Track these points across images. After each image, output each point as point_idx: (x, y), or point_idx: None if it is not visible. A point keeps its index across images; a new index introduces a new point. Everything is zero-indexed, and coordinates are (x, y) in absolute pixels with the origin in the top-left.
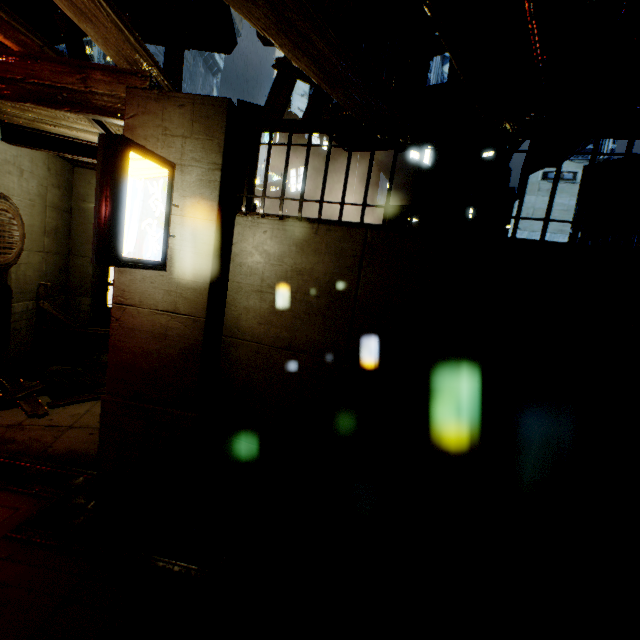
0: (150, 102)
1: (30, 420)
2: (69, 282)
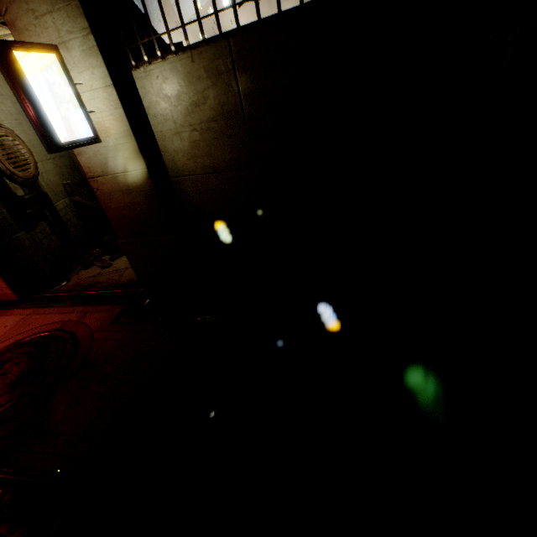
0: None
1: (104, 270)
2: (82, 176)
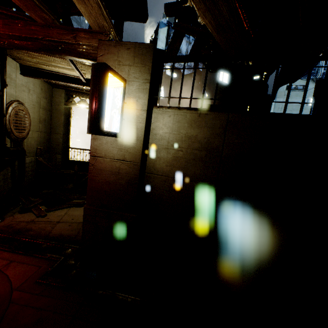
0: (111, 47)
1: (38, 218)
2: (50, 147)
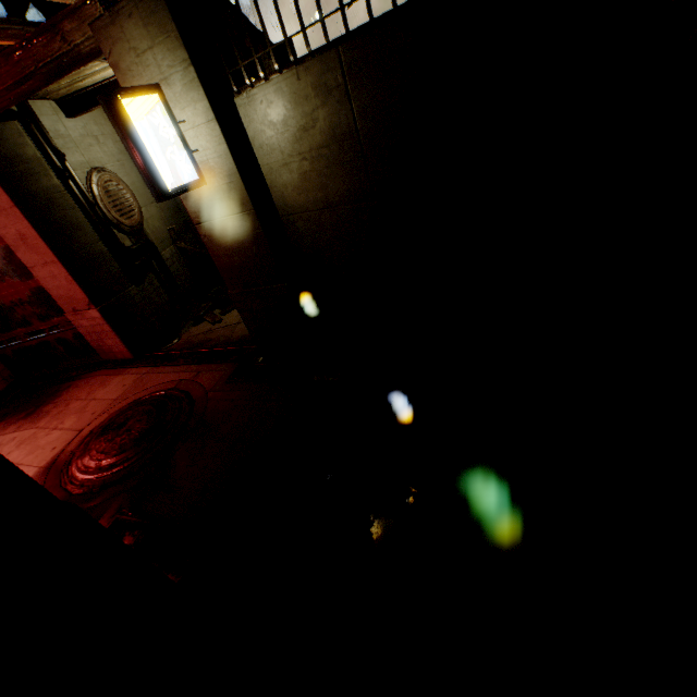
0: (110, 29)
1: (214, 326)
2: (187, 219)
